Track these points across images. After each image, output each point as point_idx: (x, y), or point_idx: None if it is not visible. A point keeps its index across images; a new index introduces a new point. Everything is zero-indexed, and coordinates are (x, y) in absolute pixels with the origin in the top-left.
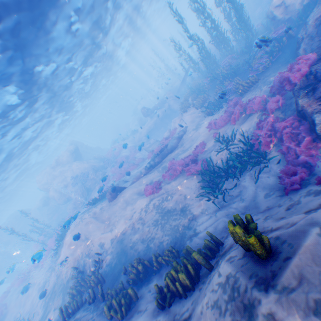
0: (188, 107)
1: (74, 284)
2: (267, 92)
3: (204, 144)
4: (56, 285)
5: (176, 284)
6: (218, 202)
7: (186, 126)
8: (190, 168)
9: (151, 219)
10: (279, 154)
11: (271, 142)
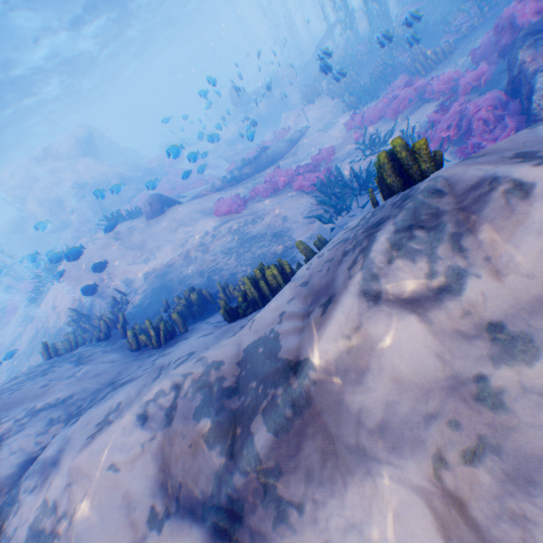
0: (317, 94)
1: (72, 329)
2: (464, 66)
3: (334, 149)
4: (36, 339)
5: (260, 284)
6: (340, 225)
7: (308, 125)
8: (304, 180)
9: (221, 247)
10: (455, 158)
11: (448, 140)
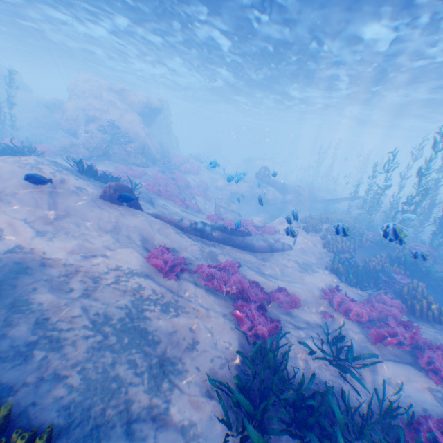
0: (315, 230)
1: None
2: None
3: (298, 301)
4: None
5: None
6: None
7: (291, 246)
8: (249, 311)
9: (103, 306)
10: None
11: None
